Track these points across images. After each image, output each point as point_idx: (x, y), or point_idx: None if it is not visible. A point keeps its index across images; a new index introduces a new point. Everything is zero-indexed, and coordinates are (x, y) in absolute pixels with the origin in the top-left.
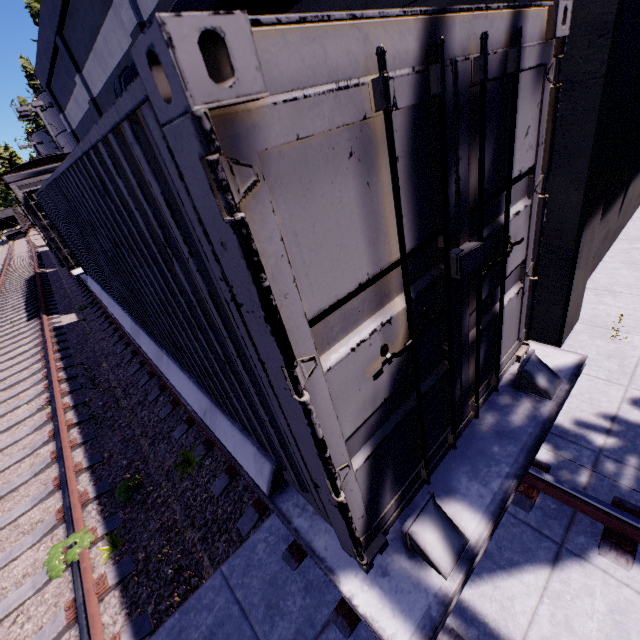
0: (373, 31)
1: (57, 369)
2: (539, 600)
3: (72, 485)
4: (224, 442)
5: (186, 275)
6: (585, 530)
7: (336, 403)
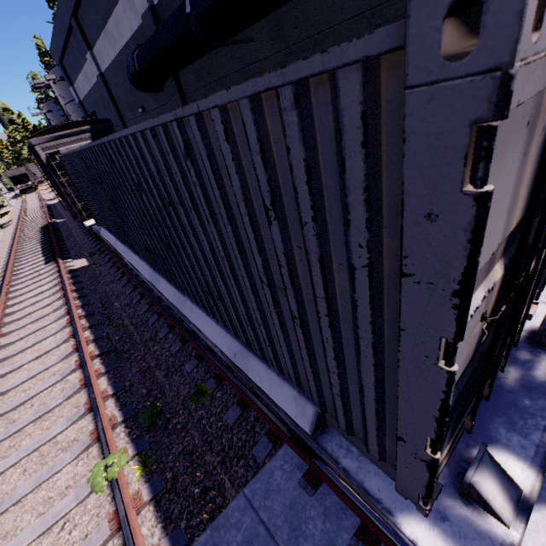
0: None
1: (76, 306)
2: None
3: (101, 409)
4: (258, 383)
5: (284, 237)
6: None
7: None
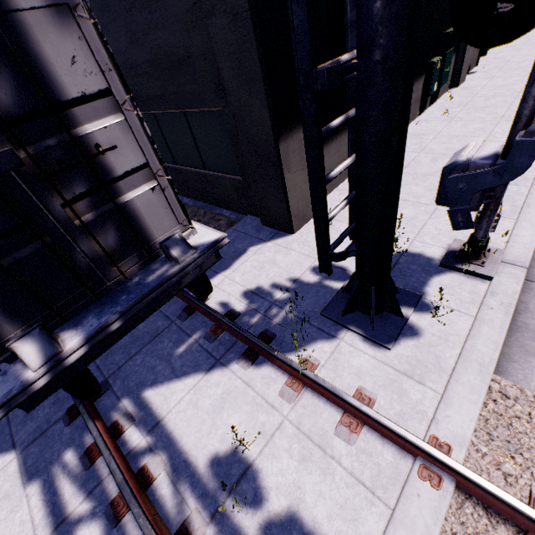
0: None
1: None
2: (188, 392)
3: None
4: None
5: None
6: (237, 350)
7: None
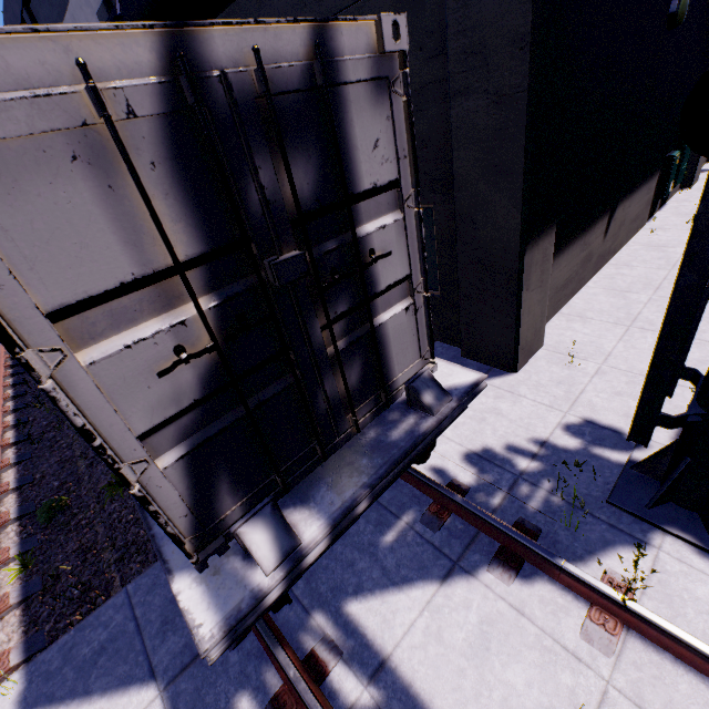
0: (78, 43)
1: (5, 386)
2: (420, 613)
3: None
4: None
5: None
6: (482, 549)
7: (114, 397)
